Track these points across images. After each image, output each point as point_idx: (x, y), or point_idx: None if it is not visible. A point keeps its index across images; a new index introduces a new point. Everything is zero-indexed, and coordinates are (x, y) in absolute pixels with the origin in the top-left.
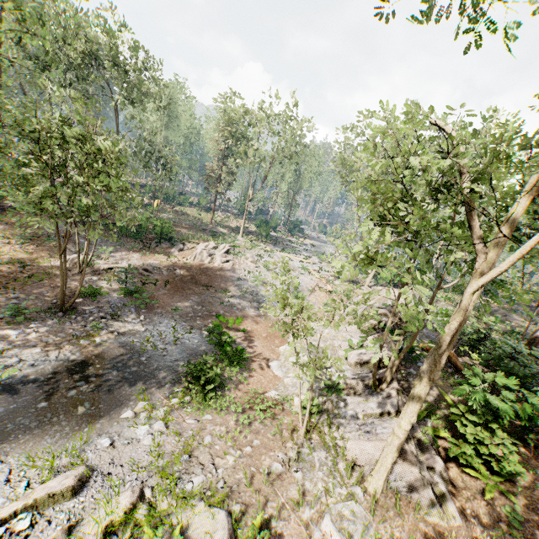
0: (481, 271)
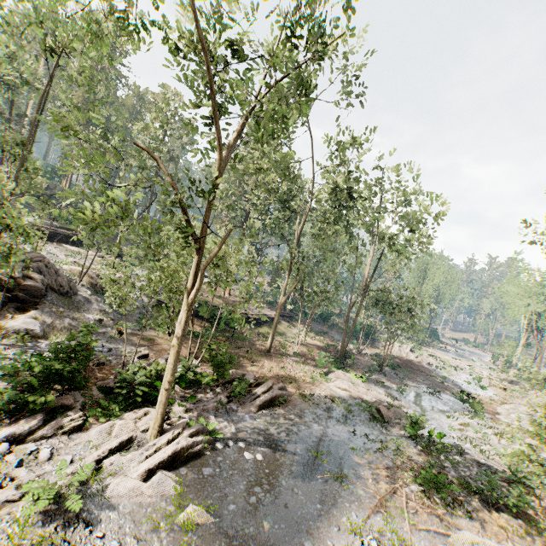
0: None
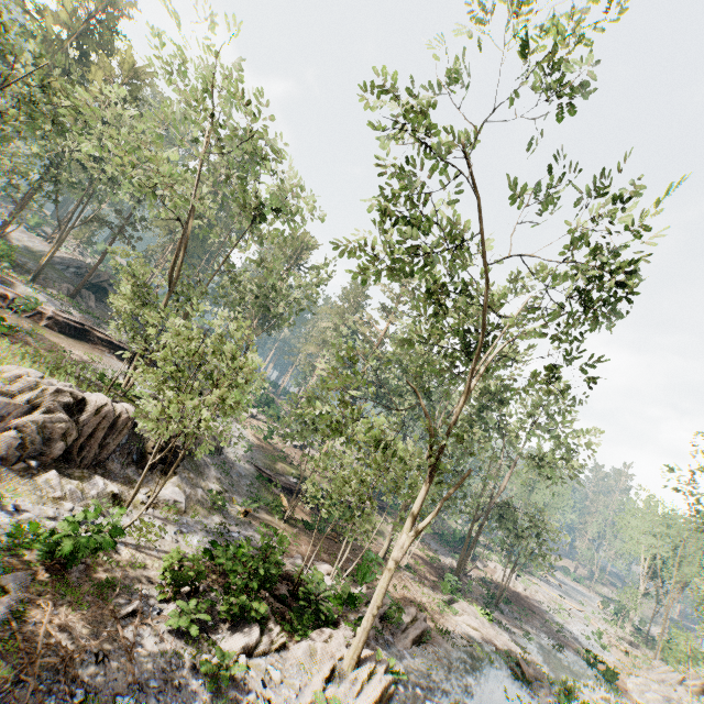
0: None
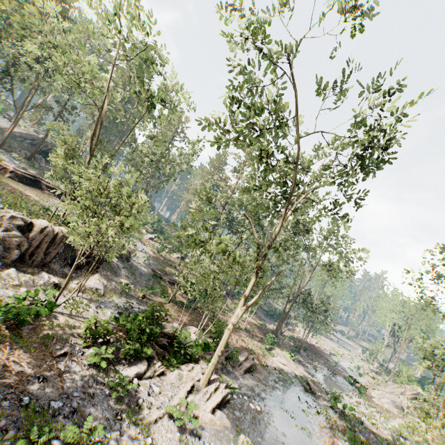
0: None
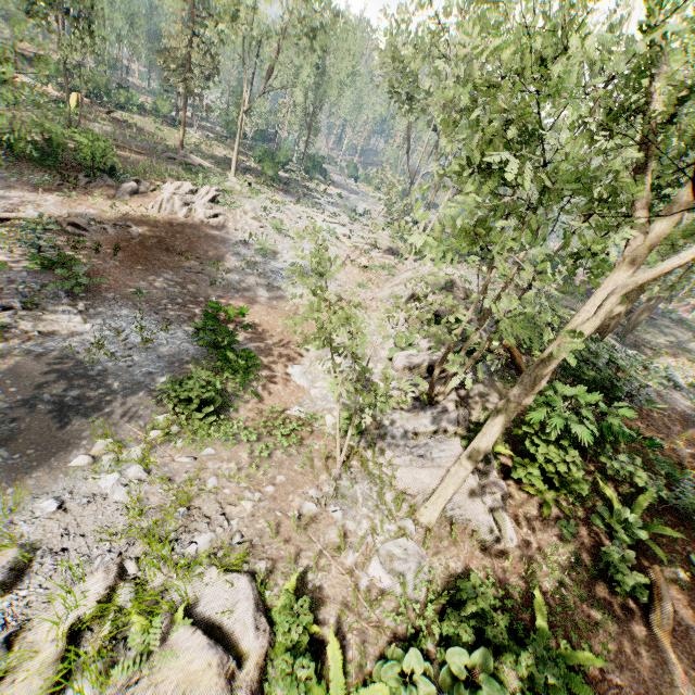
0: (634, 263)
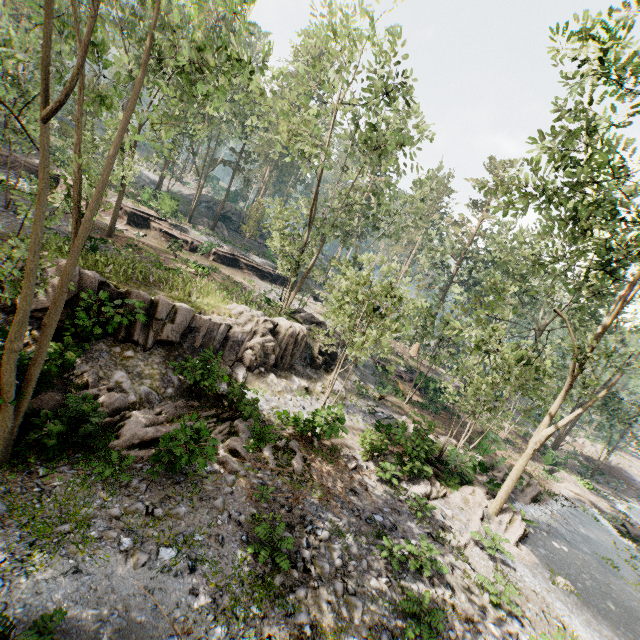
0: None
